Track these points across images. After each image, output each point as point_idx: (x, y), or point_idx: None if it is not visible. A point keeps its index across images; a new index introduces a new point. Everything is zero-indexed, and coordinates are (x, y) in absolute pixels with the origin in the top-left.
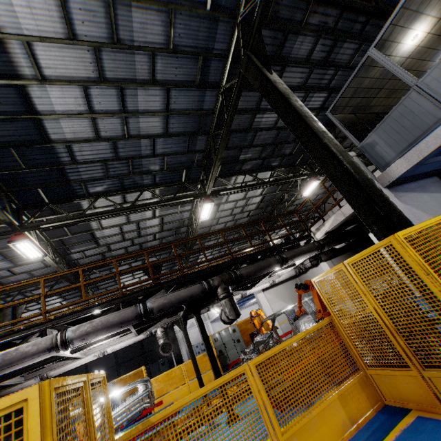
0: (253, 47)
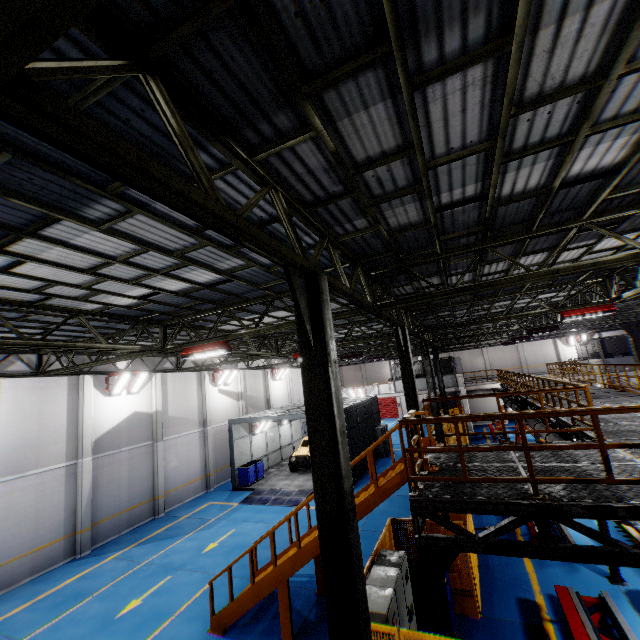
0: (636, 321)
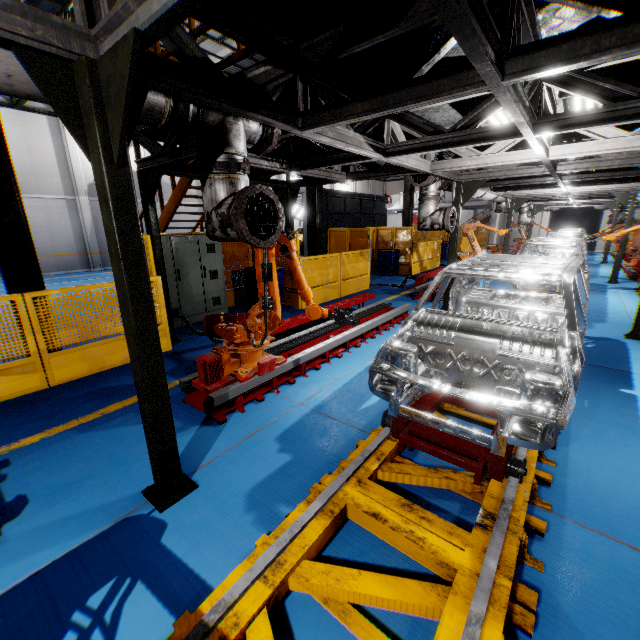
0: None
